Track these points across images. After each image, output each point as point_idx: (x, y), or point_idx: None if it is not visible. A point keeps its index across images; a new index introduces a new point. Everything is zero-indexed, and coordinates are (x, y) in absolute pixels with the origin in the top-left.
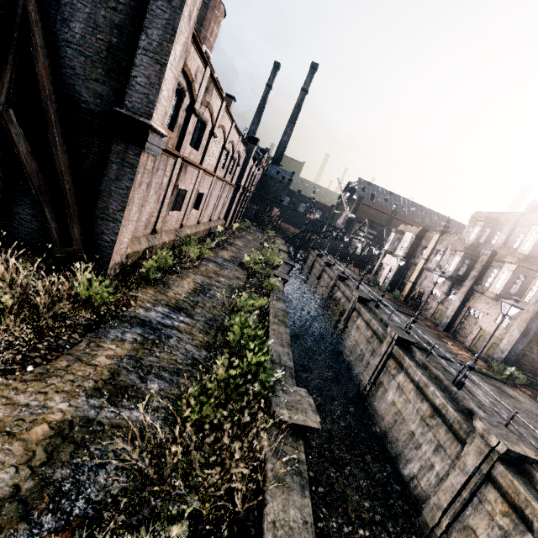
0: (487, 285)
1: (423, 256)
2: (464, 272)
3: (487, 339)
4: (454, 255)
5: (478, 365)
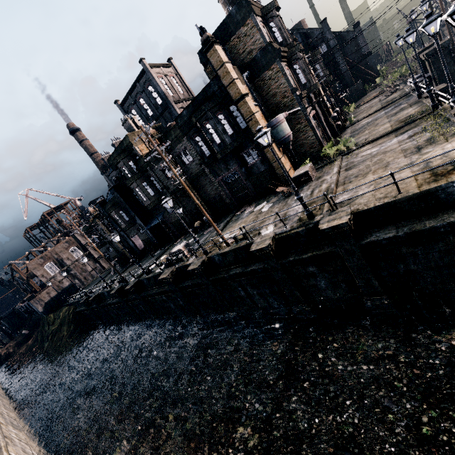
0: None
1: None
2: None
3: None
4: None
5: None
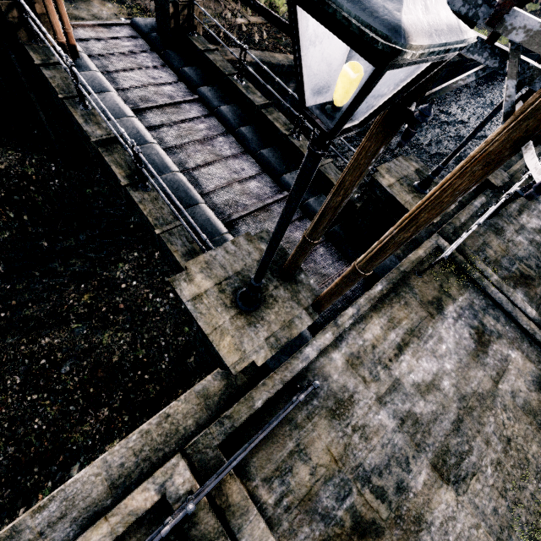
0: None
1: None
2: None
3: None
4: None
5: None
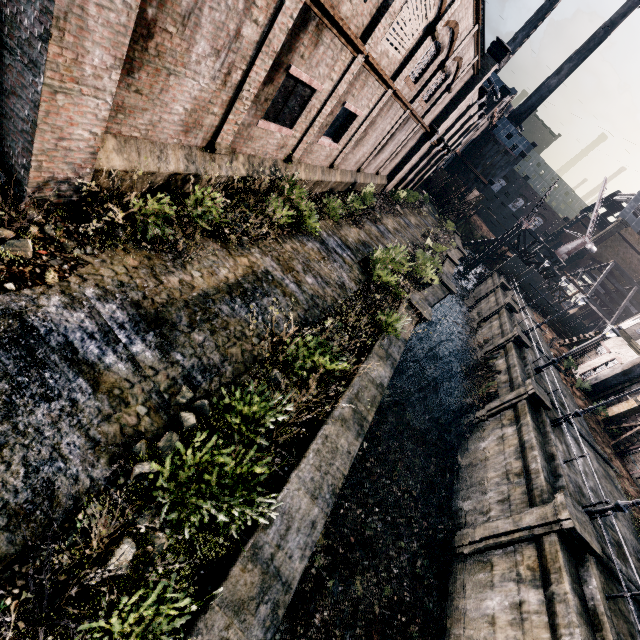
0: None
1: None
2: None
3: None
4: None
5: None
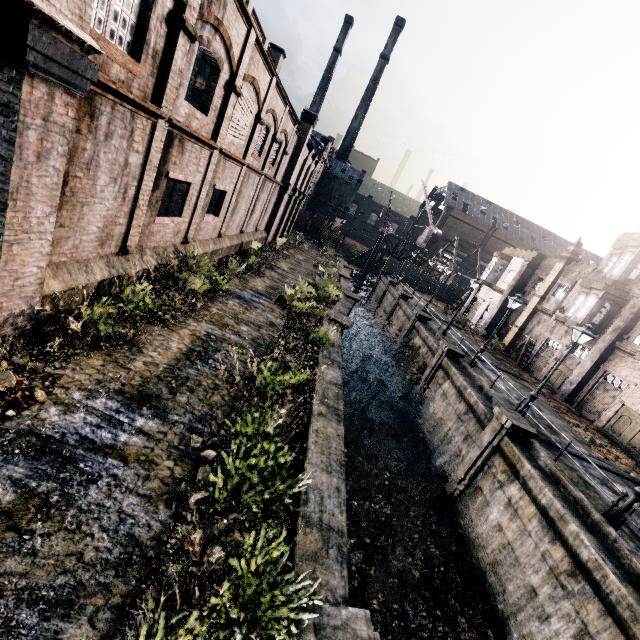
0: (637, 342)
1: (537, 293)
2: (601, 320)
3: (632, 421)
4: (587, 294)
5: (623, 464)
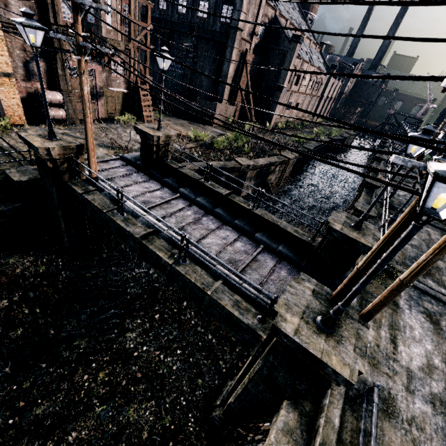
0: None
1: None
2: None
3: None
4: None
5: None
